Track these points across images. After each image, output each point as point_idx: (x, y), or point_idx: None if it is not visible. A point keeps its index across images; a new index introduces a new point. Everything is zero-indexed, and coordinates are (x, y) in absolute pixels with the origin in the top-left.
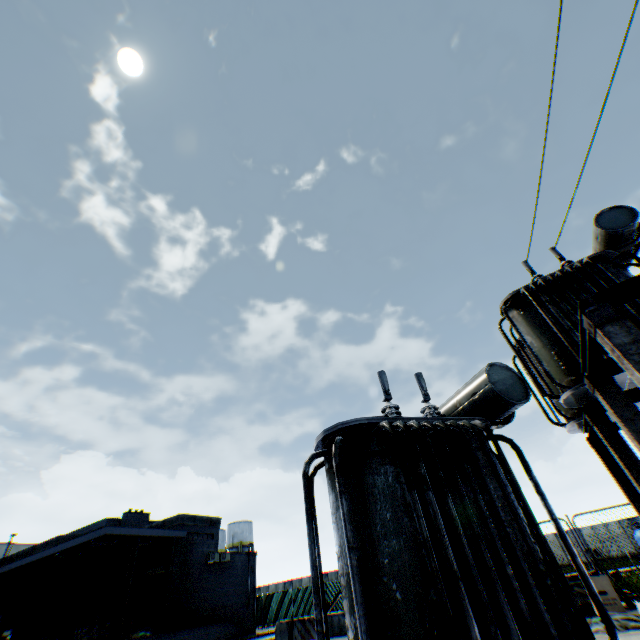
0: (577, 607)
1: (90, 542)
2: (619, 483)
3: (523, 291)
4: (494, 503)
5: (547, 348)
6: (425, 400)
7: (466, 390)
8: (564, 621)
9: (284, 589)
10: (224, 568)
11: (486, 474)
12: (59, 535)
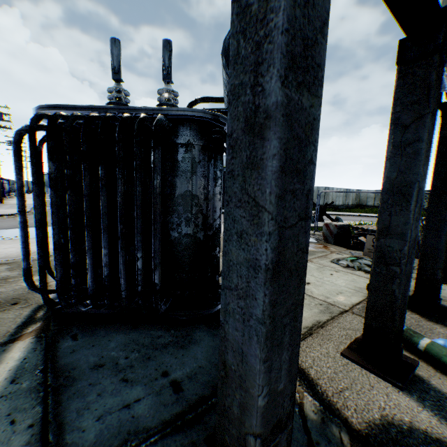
0: (155, 282)
1: None
2: None
3: None
4: (118, 203)
5: None
6: (165, 81)
7: None
8: (137, 286)
9: None
10: None
11: (178, 171)
12: None
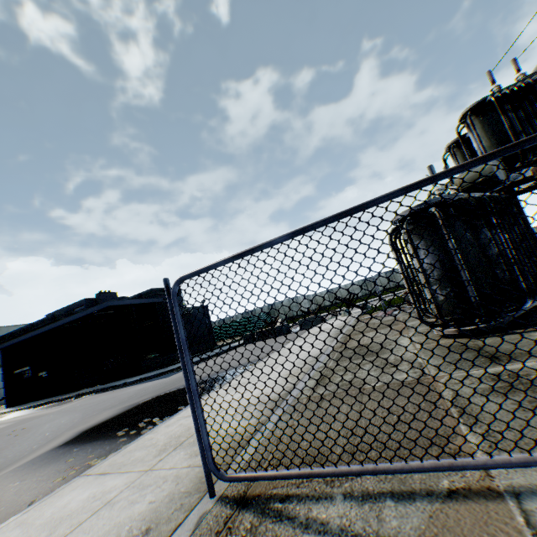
0: None
1: (93, 313)
2: None
3: (492, 100)
4: (515, 234)
5: (493, 147)
6: (450, 184)
7: (469, 177)
8: None
9: (224, 324)
10: (190, 317)
11: None
12: (53, 314)
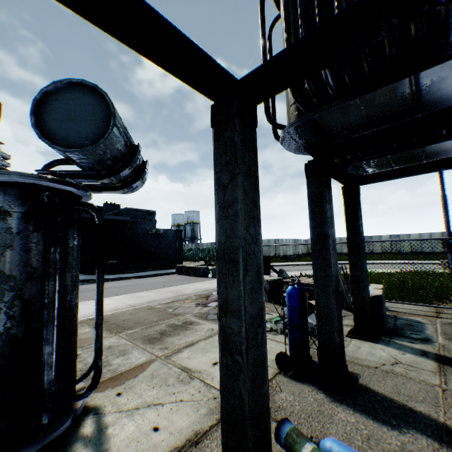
0: None
1: None
2: (348, 233)
3: None
4: None
5: None
6: None
7: None
8: None
9: (205, 247)
10: (160, 237)
11: None
12: None
